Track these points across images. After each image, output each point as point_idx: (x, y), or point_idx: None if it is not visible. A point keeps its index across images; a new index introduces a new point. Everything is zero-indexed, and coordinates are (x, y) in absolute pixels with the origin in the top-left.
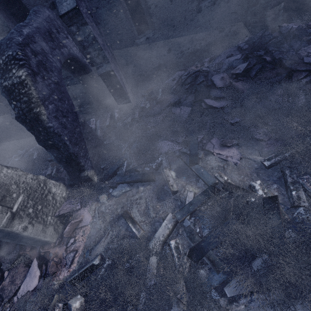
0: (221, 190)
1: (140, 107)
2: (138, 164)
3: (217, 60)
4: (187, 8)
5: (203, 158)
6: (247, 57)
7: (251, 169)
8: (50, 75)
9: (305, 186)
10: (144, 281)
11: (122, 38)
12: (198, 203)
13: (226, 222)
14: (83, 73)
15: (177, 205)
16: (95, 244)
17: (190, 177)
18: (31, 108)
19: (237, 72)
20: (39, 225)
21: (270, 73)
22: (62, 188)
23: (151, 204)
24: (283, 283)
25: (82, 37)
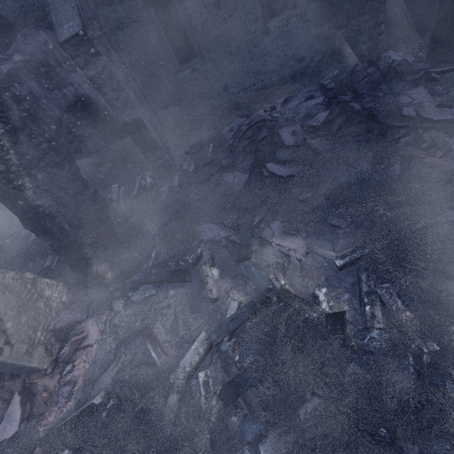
0: (274, 300)
1: (181, 170)
2: (170, 256)
3: (292, 103)
4: (248, 30)
5: (258, 250)
6: (330, 101)
7: (319, 269)
8: (43, 129)
9: (383, 299)
10: (156, 431)
11: (157, 70)
12: (241, 319)
13: (274, 348)
14: (101, 120)
15: (216, 319)
16: (100, 373)
17: (238, 278)
18: (10, 179)
19: (315, 124)
20: (22, 345)
21: (358, 127)
22: (62, 290)
23: (181, 316)
24: (332, 440)
25: (94, 72)
